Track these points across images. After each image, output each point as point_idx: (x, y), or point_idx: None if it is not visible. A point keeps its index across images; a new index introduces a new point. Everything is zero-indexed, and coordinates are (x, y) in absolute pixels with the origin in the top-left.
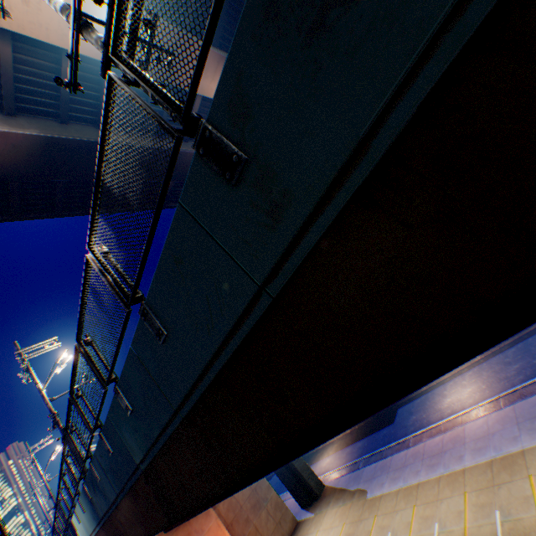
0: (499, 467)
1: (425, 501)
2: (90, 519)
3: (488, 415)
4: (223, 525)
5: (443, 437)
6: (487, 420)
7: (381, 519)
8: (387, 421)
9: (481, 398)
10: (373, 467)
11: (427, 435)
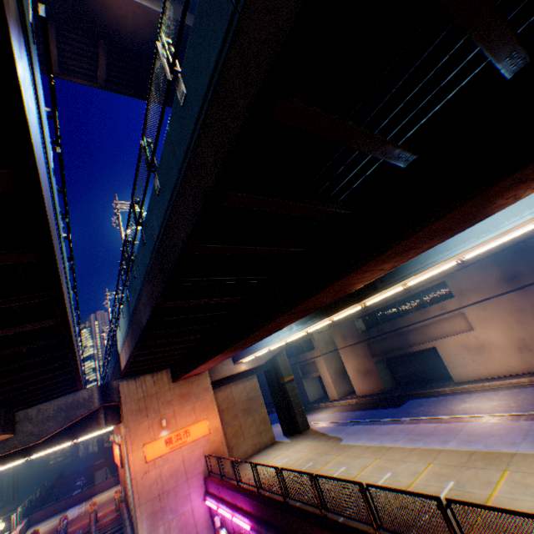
0: (479, 457)
1: (389, 458)
2: (126, 323)
3: (498, 422)
4: (215, 402)
5: (438, 425)
6: (494, 425)
7: (343, 458)
8: (393, 405)
9: (502, 411)
10: (358, 427)
11: (424, 422)
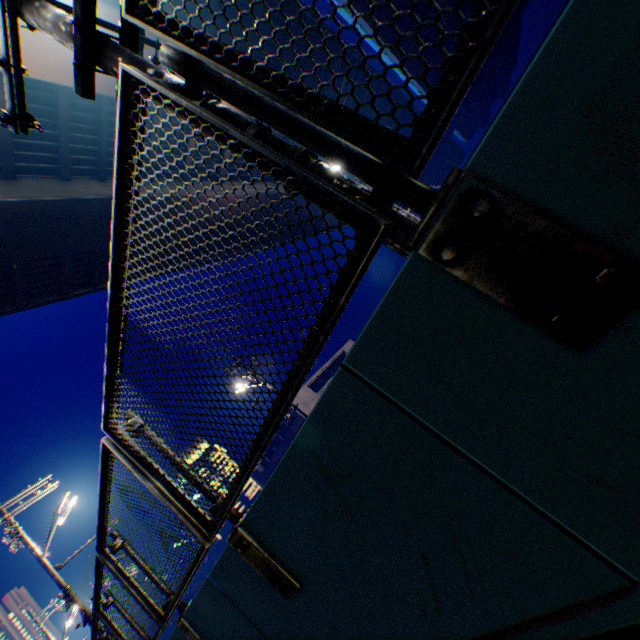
0: None
1: None
2: None
3: None
4: None
5: None
6: None
7: None
8: None
9: None
10: None
11: None
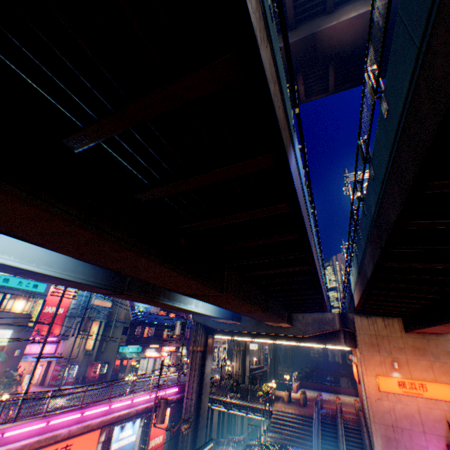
0: None
1: None
2: (355, 271)
3: None
4: None
5: None
6: None
7: None
8: None
9: None
10: None
11: None
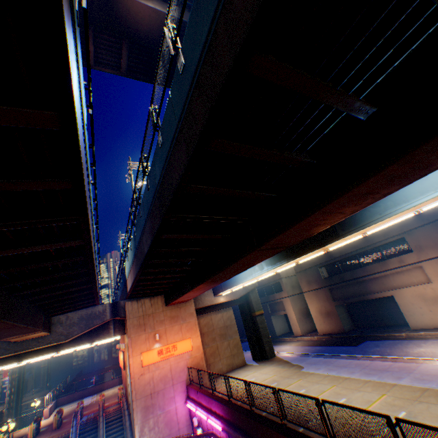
0: (431, 394)
1: (345, 386)
2: (132, 254)
3: None
4: (197, 325)
5: (393, 364)
6: None
7: (303, 382)
8: (351, 344)
9: None
10: (318, 359)
11: (379, 360)
